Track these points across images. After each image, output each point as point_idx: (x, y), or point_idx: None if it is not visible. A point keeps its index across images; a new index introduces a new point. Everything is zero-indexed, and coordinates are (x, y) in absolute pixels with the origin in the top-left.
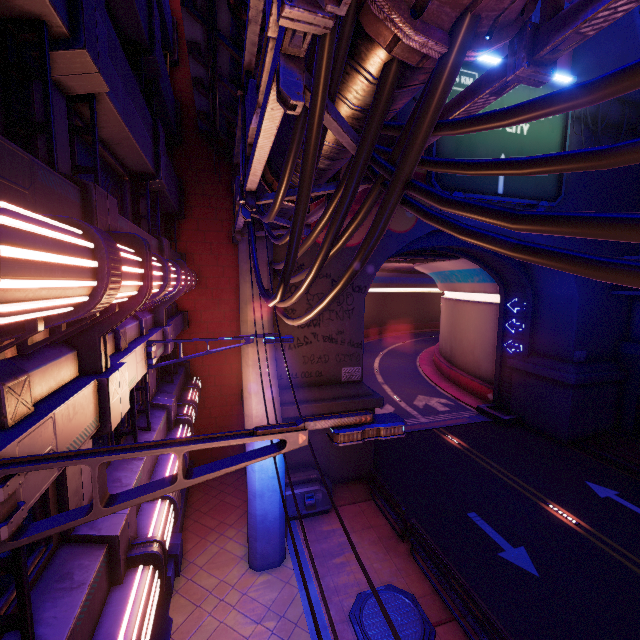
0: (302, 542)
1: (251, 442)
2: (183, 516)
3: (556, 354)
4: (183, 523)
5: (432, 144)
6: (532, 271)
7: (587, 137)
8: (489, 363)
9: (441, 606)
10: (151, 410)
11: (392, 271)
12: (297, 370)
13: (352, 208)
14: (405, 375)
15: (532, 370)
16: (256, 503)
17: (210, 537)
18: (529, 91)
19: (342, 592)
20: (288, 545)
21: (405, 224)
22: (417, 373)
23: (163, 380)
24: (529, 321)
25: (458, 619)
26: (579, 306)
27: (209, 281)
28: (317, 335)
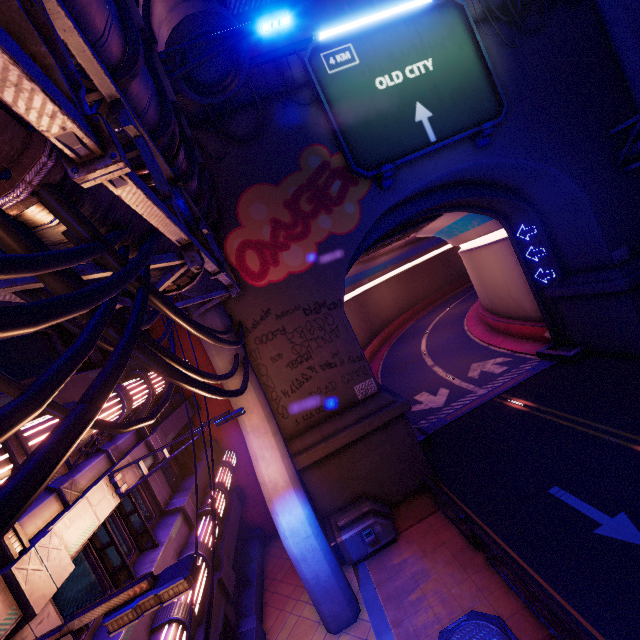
0: (375, 585)
1: (273, 510)
2: (260, 592)
3: (592, 264)
4: (262, 598)
5: (337, 135)
6: (522, 191)
7: (507, 30)
8: (530, 301)
9: (534, 623)
10: (165, 519)
11: (404, 246)
12: (310, 409)
13: (290, 234)
14: (454, 346)
15: (574, 292)
16: (302, 568)
17: (288, 607)
18: (414, 27)
19: (423, 635)
20: (361, 593)
21: (350, 222)
22: (466, 339)
23: (185, 475)
24: (546, 243)
25: (556, 636)
26: (591, 204)
27: (200, 360)
28: (313, 367)
